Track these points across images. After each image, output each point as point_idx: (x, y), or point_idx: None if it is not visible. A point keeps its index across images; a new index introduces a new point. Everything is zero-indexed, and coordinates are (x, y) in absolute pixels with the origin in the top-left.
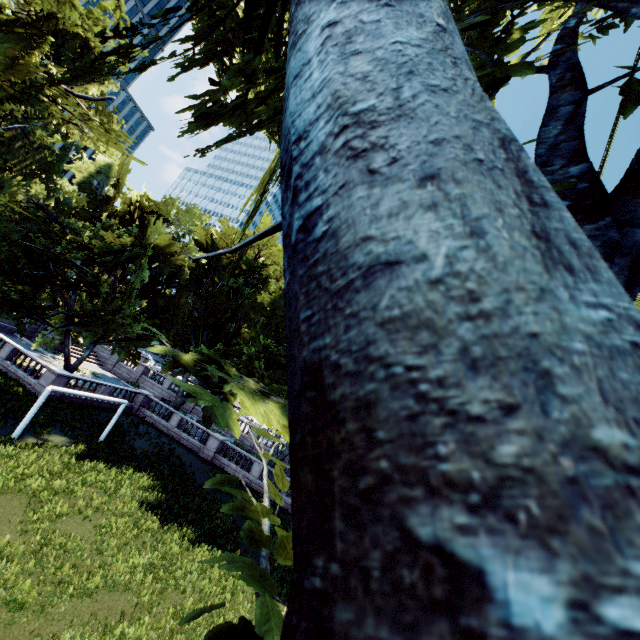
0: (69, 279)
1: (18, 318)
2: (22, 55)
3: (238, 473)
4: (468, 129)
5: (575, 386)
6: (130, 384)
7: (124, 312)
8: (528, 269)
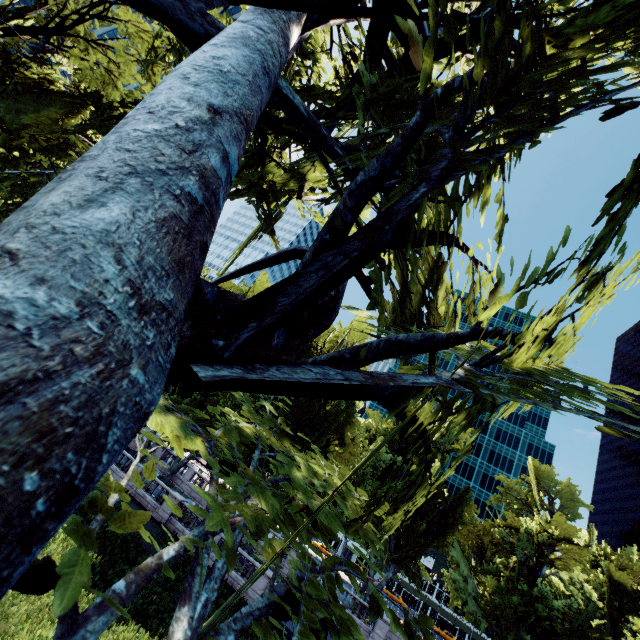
0: None
1: None
2: (62, 118)
3: None
4: (115, 166)
5: (22, 235)
6: None
7: None
8: (59, 208)
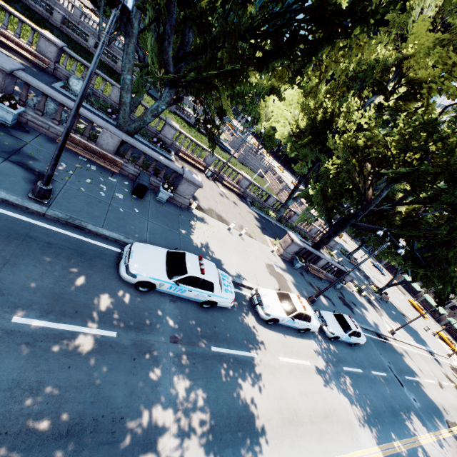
0: None
1: None
2: None
3: (80, 41)
4: None
5: None
6: None
7: None
8: None
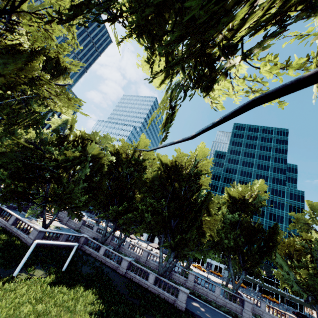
0: (46, 177)
1: (19, 201)
2: (28, 64)
3: (141, 281)
4: None
5: None
6: (76, 231)
7: (75, 192)
8: None
